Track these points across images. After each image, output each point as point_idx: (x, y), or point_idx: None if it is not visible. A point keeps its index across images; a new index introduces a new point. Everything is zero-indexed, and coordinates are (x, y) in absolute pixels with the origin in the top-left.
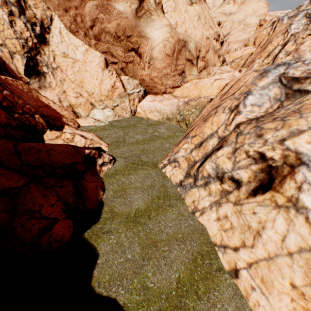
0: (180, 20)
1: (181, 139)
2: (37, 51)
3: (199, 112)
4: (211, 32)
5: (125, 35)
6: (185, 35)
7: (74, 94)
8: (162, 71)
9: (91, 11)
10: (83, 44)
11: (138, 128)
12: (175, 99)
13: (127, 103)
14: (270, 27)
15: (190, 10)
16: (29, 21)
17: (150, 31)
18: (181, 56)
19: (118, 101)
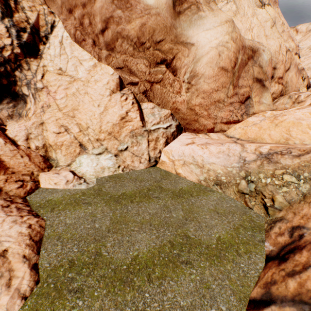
0: (243, 26)
1: (269, 285)
2: (16, 65)
3: None
4: (291, 44)
5: (152, 40)
6: (255, 42)
7: (55, 127)
8: (210, 96)
9: (104, 8)
10: (91, 58)
11: (150, 203)
12: (233, 144)
13: (144, 146)
14: None
15: (259, 14)
16: (16, 26)
17: (195, 33)
18: (246, 73)
19: (128, 142)
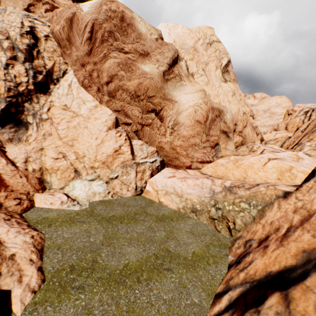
0: (212, 93)
1: (228, 280)
2: (27, 98)
3: (257, 211)
4: (247, 109)
5: (146, 95)
6: (221, 105)
7: (54, 153)
8: (188, 140)
9: (111, 68)
10: (93, 100)
11: (137, 224)
12: (206, 179)
13: (132, 176)
14: (303, 115)
15: (224, 86)
16: (34, 69)
17: (178, 94)
18: (215, 126)
19: (119, 171)
